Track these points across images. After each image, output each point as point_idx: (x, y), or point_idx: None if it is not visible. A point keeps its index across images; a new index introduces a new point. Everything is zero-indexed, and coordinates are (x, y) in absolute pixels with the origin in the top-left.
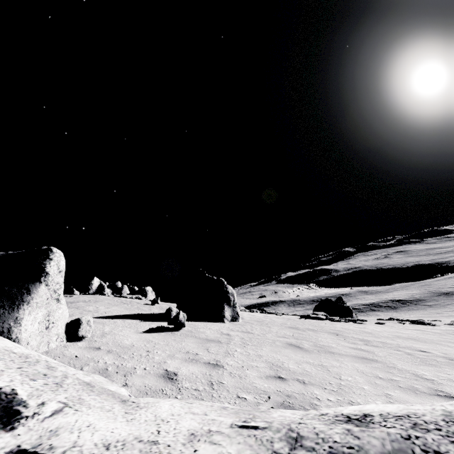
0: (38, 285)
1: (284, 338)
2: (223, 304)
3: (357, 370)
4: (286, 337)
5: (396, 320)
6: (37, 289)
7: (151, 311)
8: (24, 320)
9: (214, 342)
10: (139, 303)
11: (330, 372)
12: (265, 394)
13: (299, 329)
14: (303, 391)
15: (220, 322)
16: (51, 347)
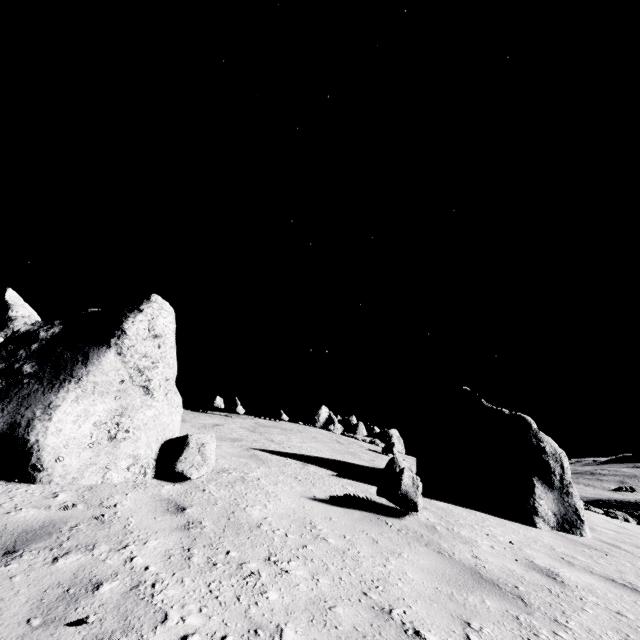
0: (104, 351)
1: None
2: (531, 478)
3: None
4: None
5: None
6: (99, 358)
7: (372, 462)
8: (60, 411)
9: (498, 593)
10: (362, 447)
11: None
12: None
13: None
14: None
15: (525, 523)
16: (109, 480)
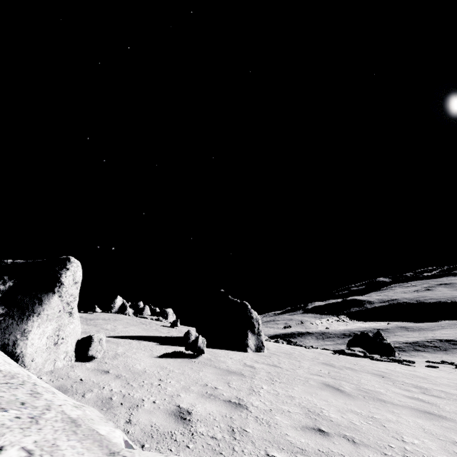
0: (51, 296)
1: (319, 377)
2: (247, 331)
3: (422, 429)
4: (321, 375)
5: (450, 365)
6: (49, 300)
7: (169, 333)
8: (31, 334)
9: (236, 374)
10: (158, 325)
11: (387, 429)
12: (303, 453)
13: (334, 366)
14: (355, 456)
15: (243, 351)
16: (57, 367)
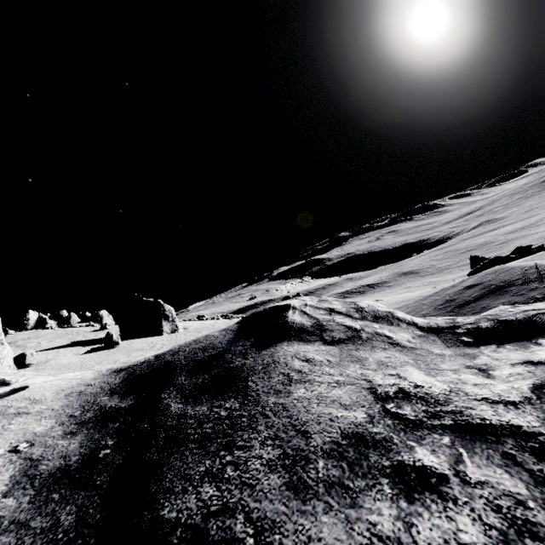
0: None
1: None
2: (162, 321)
3: None
4: None
5: None
6: None
7: (97, 337)
8: None
9: (139, 350)
10: (86, 332)
11: None
12: None
13: None
14: None
15: (160, 335)
16: None
